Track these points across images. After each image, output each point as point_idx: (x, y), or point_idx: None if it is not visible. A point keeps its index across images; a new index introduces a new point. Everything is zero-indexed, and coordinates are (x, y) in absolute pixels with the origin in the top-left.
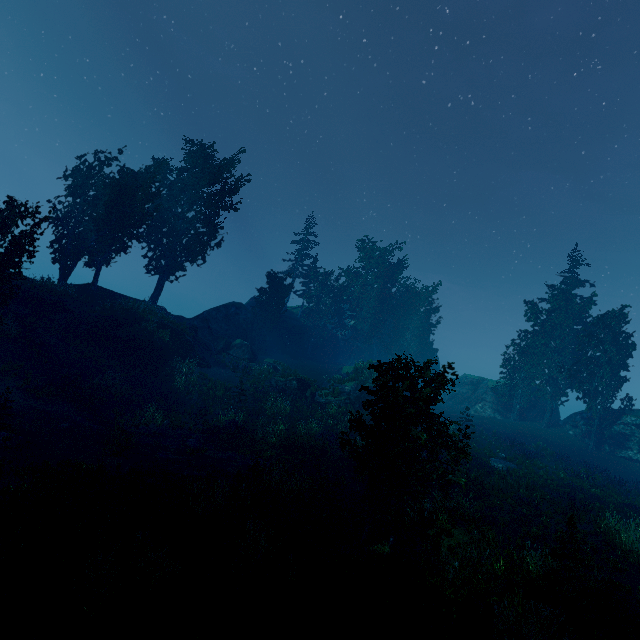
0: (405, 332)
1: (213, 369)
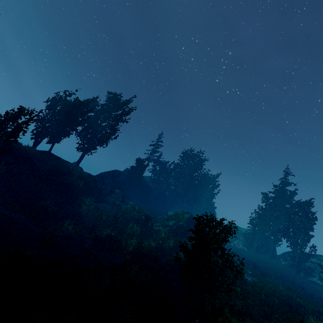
0: (201, 197)
1: (102, 204)
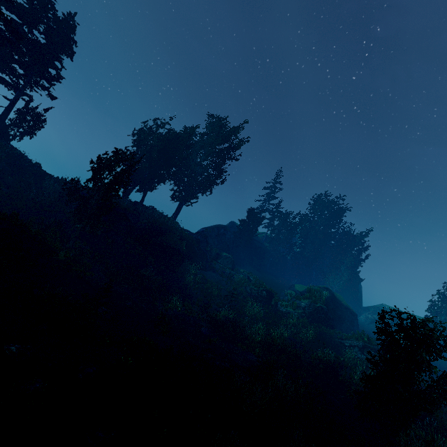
0: (340, 264)
1: (208, 272)
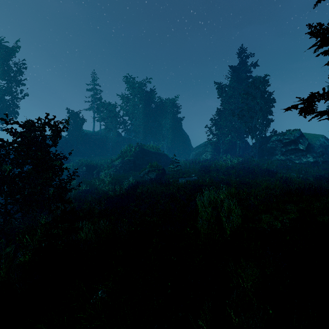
0: (163, 127)
1: None
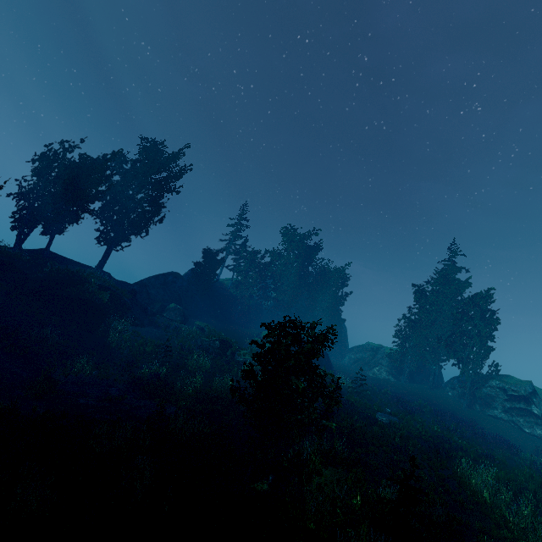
0: (318, 304)
1: (146, 328)
